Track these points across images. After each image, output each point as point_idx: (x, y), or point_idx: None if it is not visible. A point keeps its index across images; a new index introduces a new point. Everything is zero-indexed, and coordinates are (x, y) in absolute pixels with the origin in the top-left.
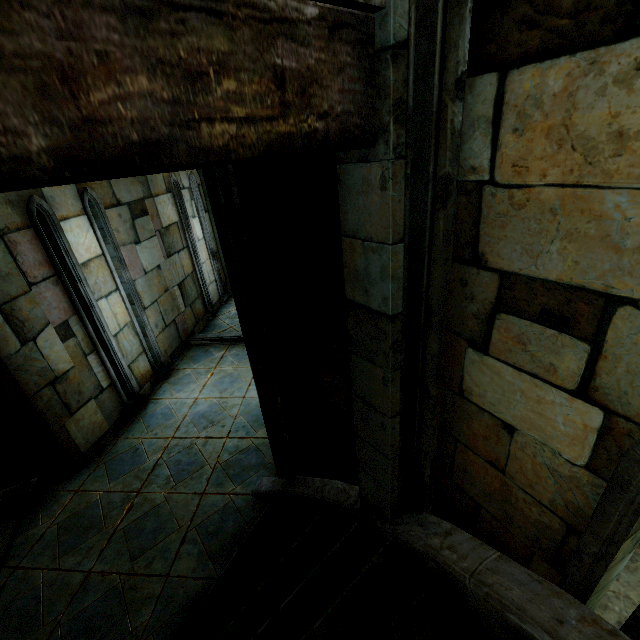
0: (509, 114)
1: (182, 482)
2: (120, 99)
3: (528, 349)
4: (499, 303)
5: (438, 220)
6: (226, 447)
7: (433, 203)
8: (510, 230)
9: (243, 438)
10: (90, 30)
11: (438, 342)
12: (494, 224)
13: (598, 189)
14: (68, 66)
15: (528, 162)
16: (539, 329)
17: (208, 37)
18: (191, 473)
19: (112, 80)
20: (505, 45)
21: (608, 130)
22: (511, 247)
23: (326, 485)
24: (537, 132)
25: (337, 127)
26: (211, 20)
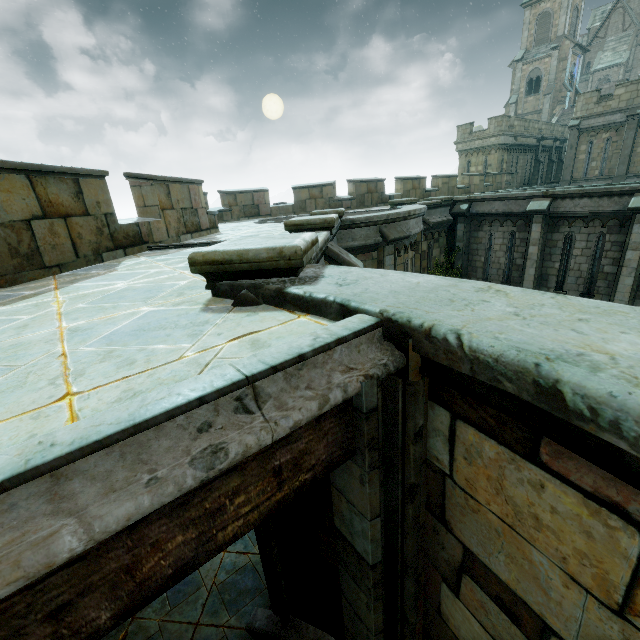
0: (460, 444)
1: (177, 607)
2: (163, 557)
3: (490, 617)
4: (464, 566)
5: (408, 508)
6: (223, 564)
7: (403, 492)
8: (468, 520)
9: (241, 553)
10: (148, 535)
11: (414, 584)
12: (456, 507)
13: (527, 541)
14: (131, 563)
15: (476, 485)
16: (496, 608)
17: (226, 484)
18: (187, 596)
19: (159, 551)
20: (453, 401)
21: (528, 509)
22: (470, 533)
23: (319, 639)
24: (480, 471)
25: (323, 466)
26: (229, 475)
